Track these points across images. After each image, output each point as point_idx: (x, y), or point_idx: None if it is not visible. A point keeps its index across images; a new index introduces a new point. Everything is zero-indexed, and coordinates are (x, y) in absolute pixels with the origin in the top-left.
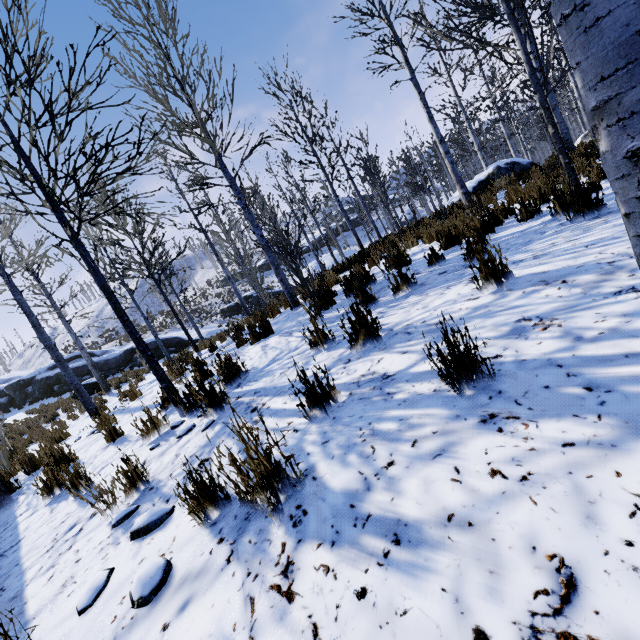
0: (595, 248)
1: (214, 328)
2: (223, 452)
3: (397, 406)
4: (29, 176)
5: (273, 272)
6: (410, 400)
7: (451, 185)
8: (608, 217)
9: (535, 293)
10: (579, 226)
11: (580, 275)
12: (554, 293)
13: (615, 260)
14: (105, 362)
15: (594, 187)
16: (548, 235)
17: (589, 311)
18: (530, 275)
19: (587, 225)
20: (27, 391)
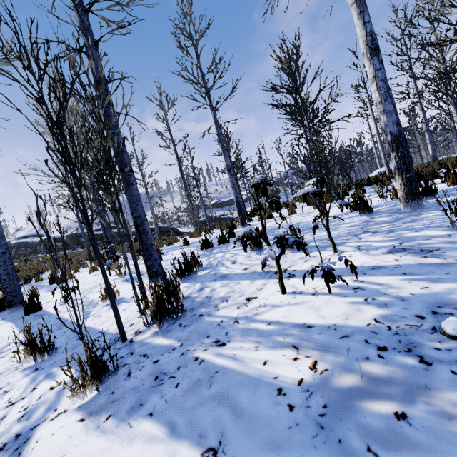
0: None
1: None
2: None
3: None
4: (304, 116)
5: (220, 209)
6: None
7: None
8: None
9: None
10: None
11: None
12: None
13: None
14: (133, 233)
15: None
16: None
17: None
18: None
19: None
20: (80, 240)
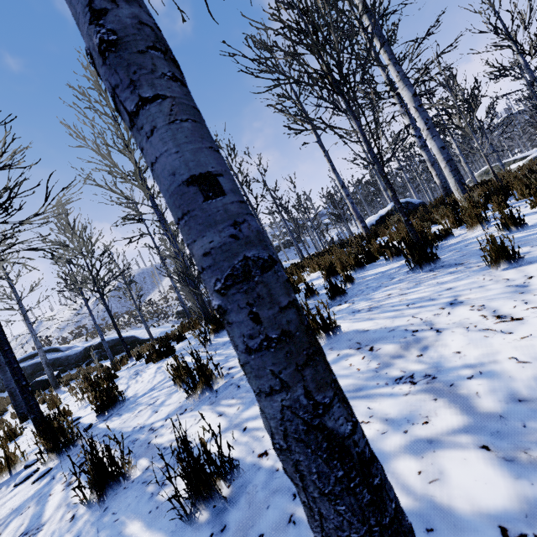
0: (412, 309)
1: (167, 328)
2: (13, 529)
3: (146, 515)
4: None
5: None
6: (161, 507)
7: (369, 214)
8: (438, 272)
9: (344, 359)
10: (416, 277)
11: (386, 343)
12: (357, 363)
13: (419, 329)
14: (66, 357)
15: (428, 243)
16: (393, 283)
17: (365, 402)
18: (354, 332)
19: (421, 278)
20: None
